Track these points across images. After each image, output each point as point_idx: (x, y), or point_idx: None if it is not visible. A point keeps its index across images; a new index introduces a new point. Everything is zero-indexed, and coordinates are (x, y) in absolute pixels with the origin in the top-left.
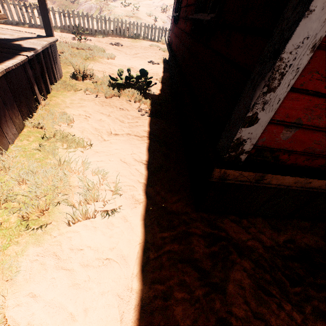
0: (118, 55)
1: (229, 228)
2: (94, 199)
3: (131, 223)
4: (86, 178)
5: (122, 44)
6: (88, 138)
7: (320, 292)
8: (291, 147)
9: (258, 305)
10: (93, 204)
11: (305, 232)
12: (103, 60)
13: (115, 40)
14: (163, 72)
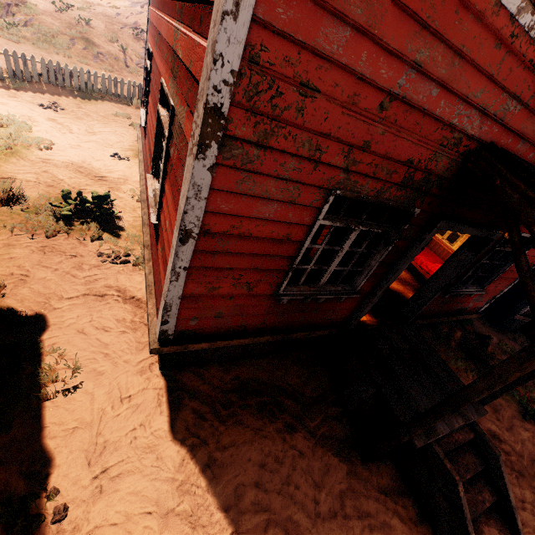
0: (58, 137)
1: (187, 379)
2: (53, 381)
3: (94, 394)
4: (40, 360)
5: (63, 105)
6: (32, 309)
7: (245, 409)
8: (200, 327)
9: (196, 429)
10: (52, 385)
11: (251, 368)
12: (32, 154)
13: (49, 96)
14: (135, 176)
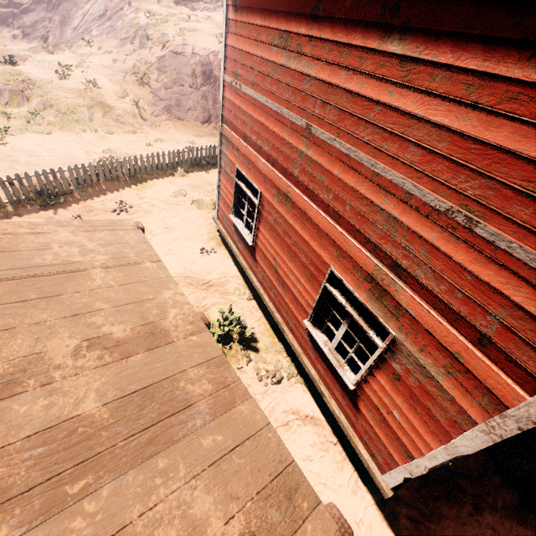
0: None
1: None
2: None
3: None
4: None
5: (127, 200)
6: None
7: (438, 501)
8: None
9: (417, 533)
10: None
11: None
12: None
13: (113, 195)
14: (230, 269)
